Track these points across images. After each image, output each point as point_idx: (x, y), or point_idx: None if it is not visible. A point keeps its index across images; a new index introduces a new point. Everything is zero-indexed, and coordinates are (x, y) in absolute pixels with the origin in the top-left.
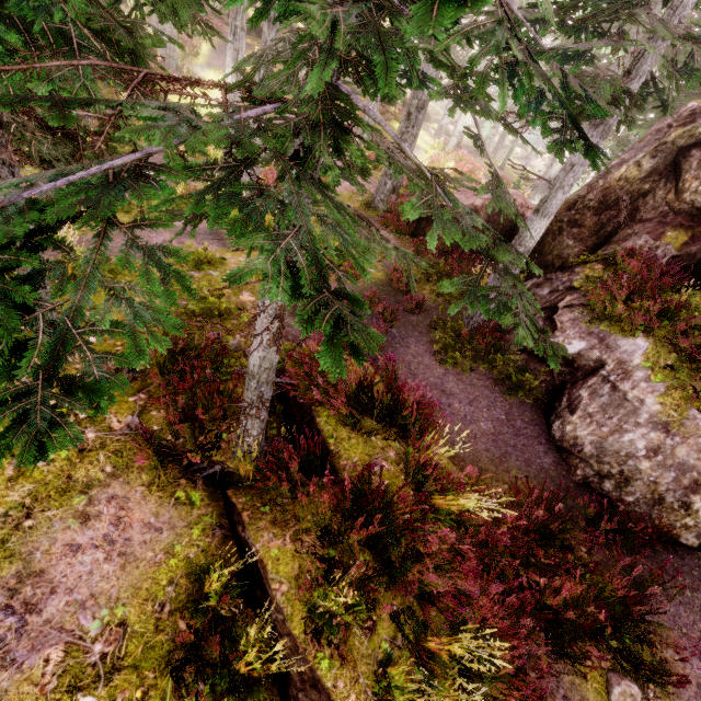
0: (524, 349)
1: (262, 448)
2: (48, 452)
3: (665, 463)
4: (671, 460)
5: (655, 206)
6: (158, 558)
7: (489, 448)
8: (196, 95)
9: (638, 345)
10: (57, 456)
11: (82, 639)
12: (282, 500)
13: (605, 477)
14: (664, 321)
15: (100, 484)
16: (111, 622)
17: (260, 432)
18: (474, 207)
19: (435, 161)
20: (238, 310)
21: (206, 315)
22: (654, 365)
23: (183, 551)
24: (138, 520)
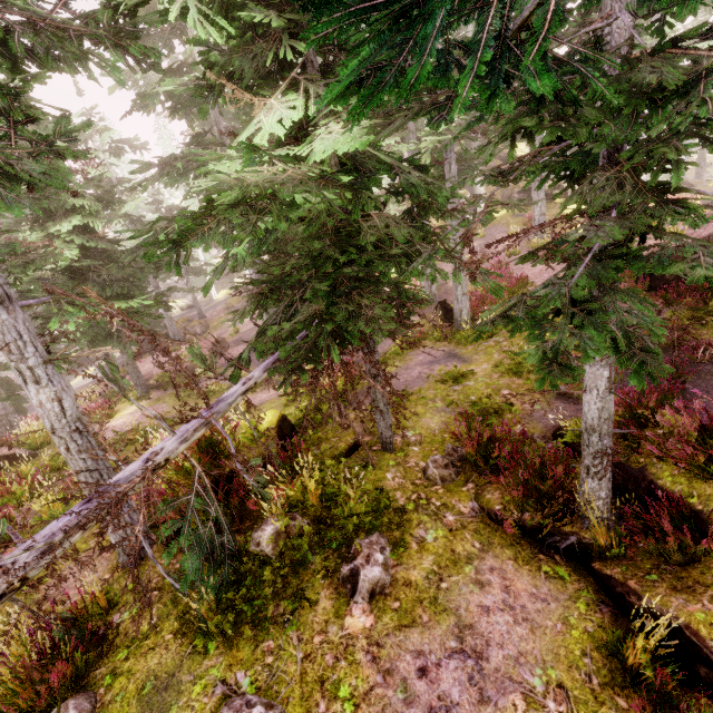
0: None
1: (610, 516)
2: (430, 531)
3: None
4: None
5: None
6: (558, 627)
7: None
8: (575, 224)
9: None
10: (437, 534)
11: (532, 692)
12: (666, 568)
13: None
14: None
15: (476, 557)
16: (549, 682)
17: (607, 493)
18: None
19: None
20: (507, 405)
21: (484, 415)
22: None
23: (578, 623)
24: (522, 590)
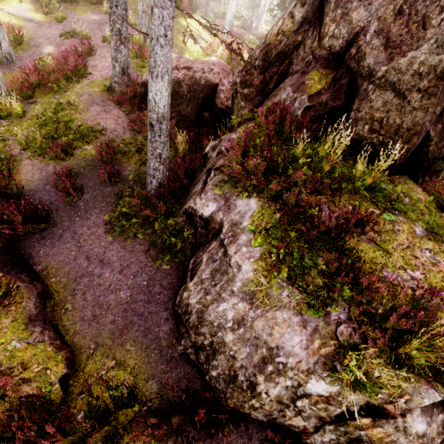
0: (185, 212)
1: None
2: None
3: (244, 338)
4: (249, 335)
5: (304, 57)
6: None
7: (116, 319)
8: None
9: (249, 206)
10: None
11: None
12: None
13: (199, 349)
14: (276, 178)
15: None
16: None
17: None
18: (178, 79)
19: (209, 47)
20: None
21: None
22: (257, 227)
23: None
24: None
